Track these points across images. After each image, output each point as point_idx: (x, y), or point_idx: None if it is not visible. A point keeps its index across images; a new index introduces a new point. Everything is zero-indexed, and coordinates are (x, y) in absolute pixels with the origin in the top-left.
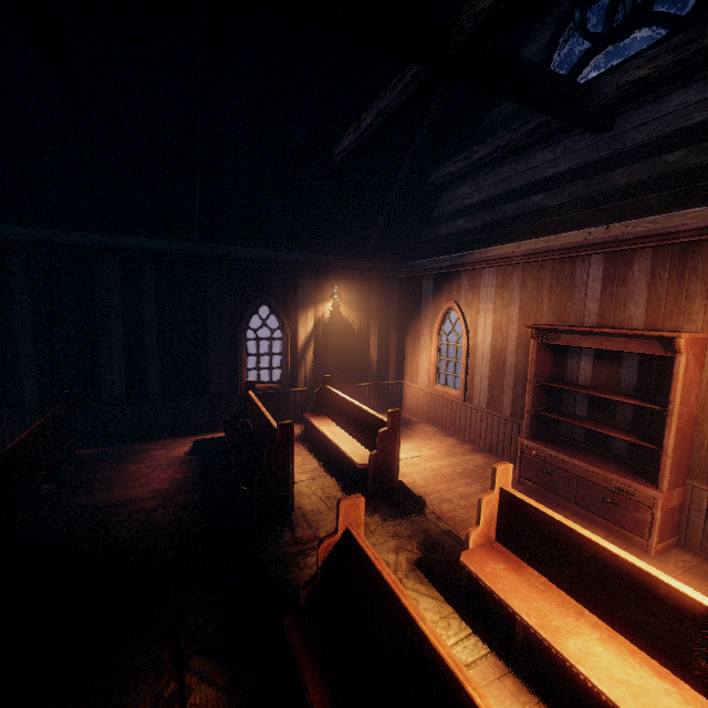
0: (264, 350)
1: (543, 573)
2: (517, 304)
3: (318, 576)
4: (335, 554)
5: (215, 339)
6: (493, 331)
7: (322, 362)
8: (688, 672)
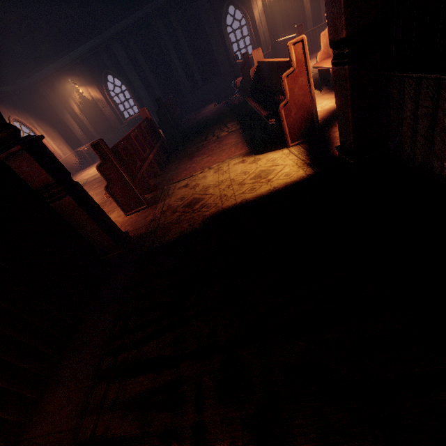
0: (251, 51)
1: None
2: None
3: (252, 83)
4: (256, 74)
5: (213, 41)
6: None
7: (273, 29)
8: None
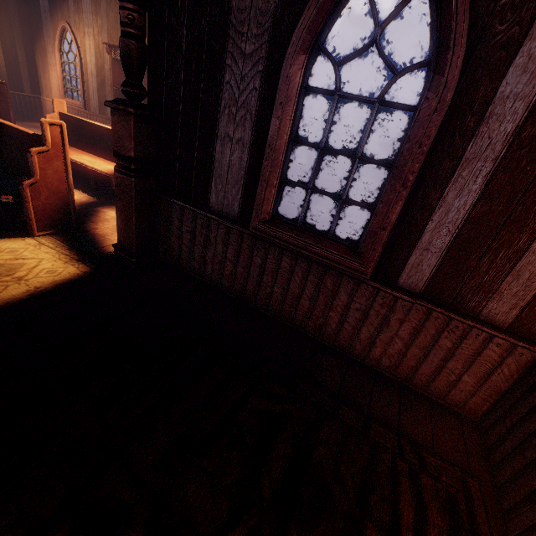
0: None
1: (79, 148)
2: (106, 31)
3: None
4: None
5: None
6: (96, 52)
7: None
8: (113, 158)
